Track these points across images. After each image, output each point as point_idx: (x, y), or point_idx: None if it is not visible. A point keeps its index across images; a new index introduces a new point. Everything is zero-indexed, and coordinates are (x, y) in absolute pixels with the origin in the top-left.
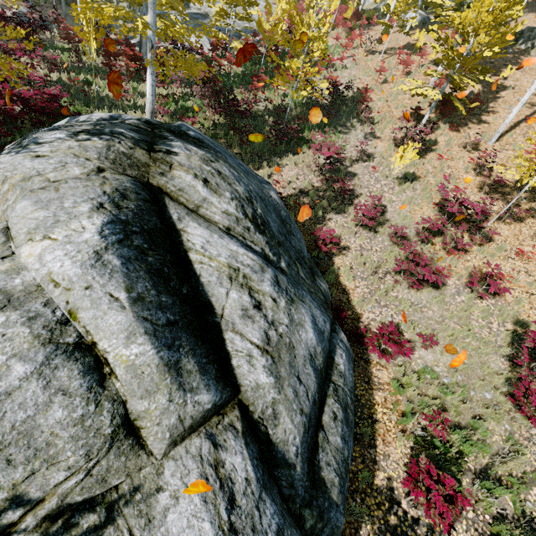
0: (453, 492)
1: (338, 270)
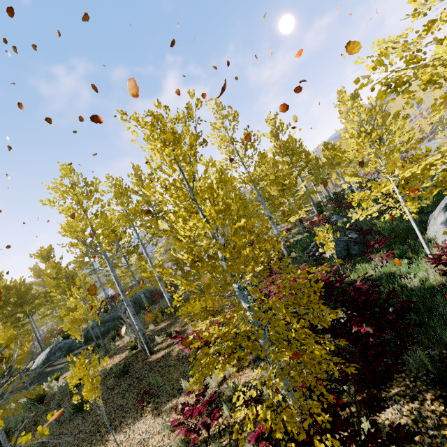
0: None
1: None
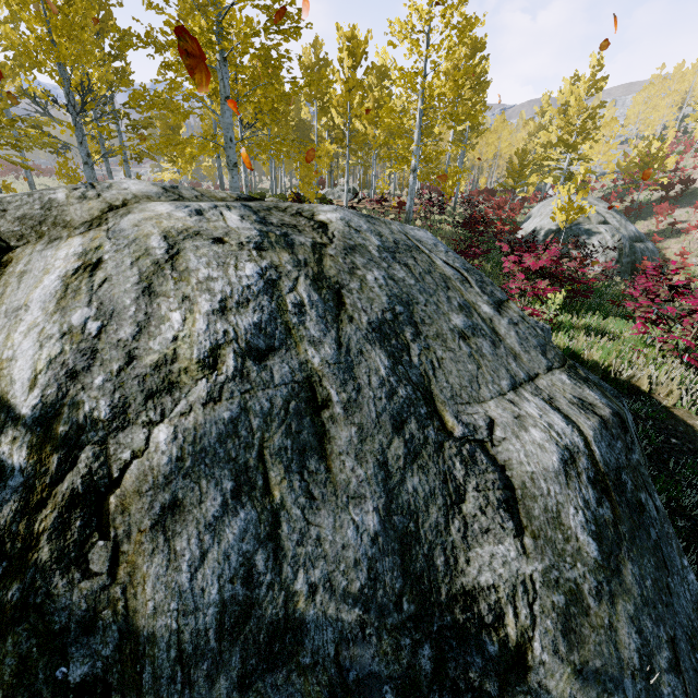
0: (692, 265)
1: (665, 254)
